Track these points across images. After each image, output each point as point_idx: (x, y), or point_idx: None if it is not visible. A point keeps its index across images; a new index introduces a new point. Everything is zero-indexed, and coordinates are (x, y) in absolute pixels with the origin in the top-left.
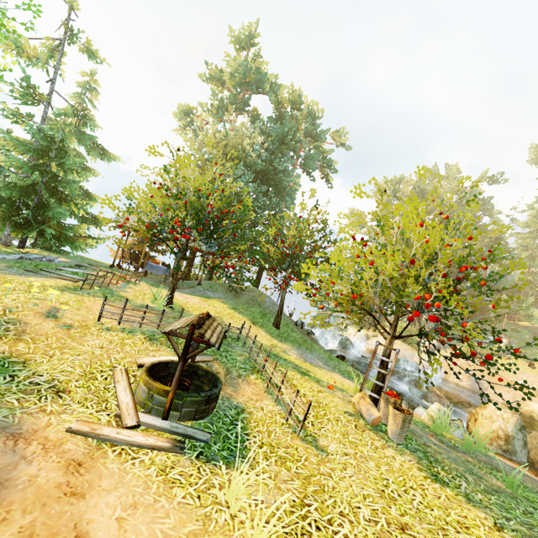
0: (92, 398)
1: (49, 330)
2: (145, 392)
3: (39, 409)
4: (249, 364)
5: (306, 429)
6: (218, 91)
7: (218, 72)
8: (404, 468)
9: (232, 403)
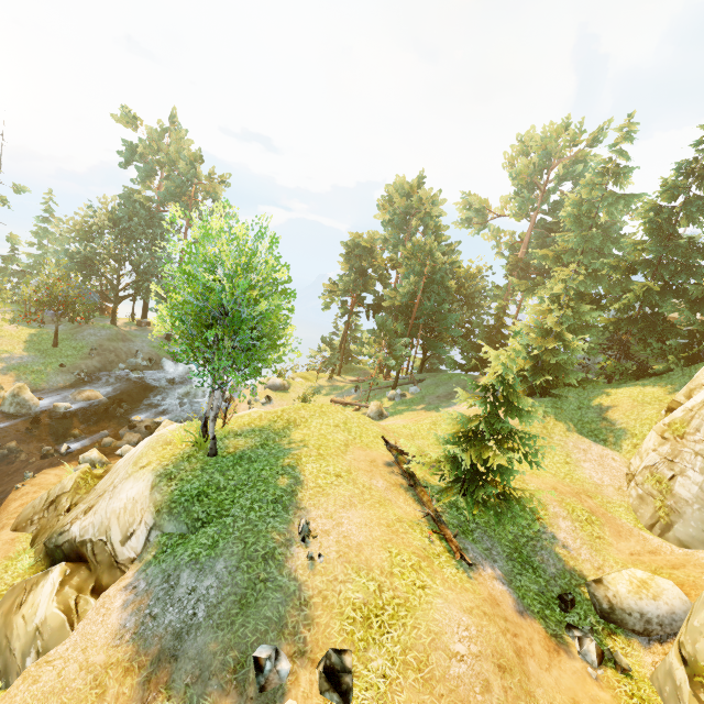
0: None
1: None
2: None
3: None
4: None
5: None
6: None
7: None
8: None
9: None
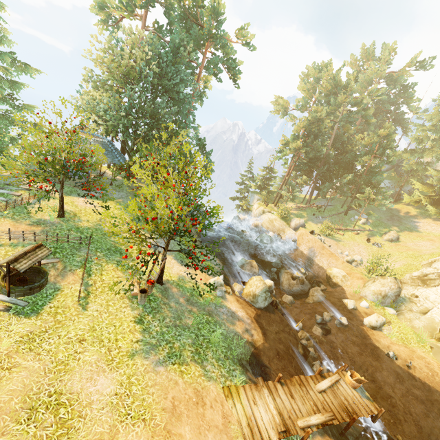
0: None
1: None
2: None
3: None
4: (82, 262)
5: (87, 299)
6: None
7: None
8: (124, 317)
9: (56, 286)
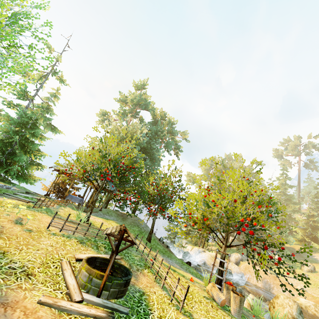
0: (49, 280)
1: (18, 232)
2: (86, 276)
3: (17, 286)
4: (142, 262)
5: (184, 307)
6: (123, 106)
7: (125, 98)
8: None
9: (136, 288)
